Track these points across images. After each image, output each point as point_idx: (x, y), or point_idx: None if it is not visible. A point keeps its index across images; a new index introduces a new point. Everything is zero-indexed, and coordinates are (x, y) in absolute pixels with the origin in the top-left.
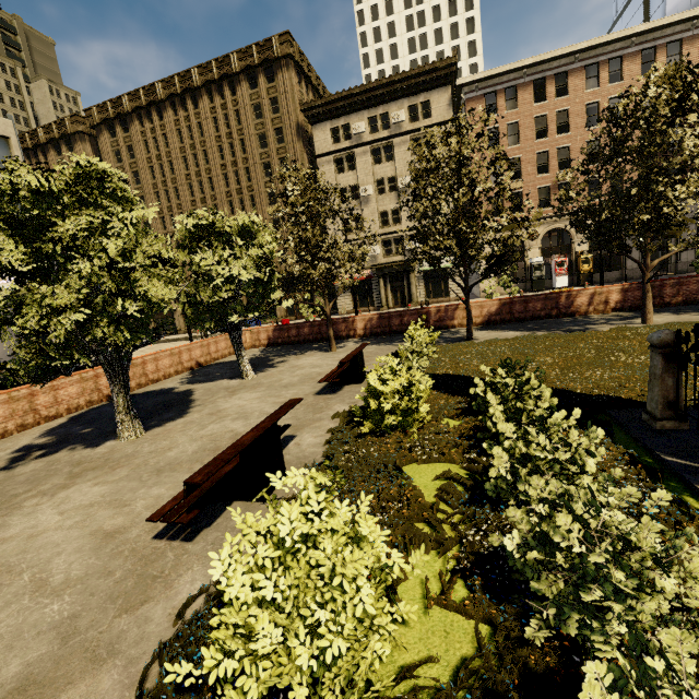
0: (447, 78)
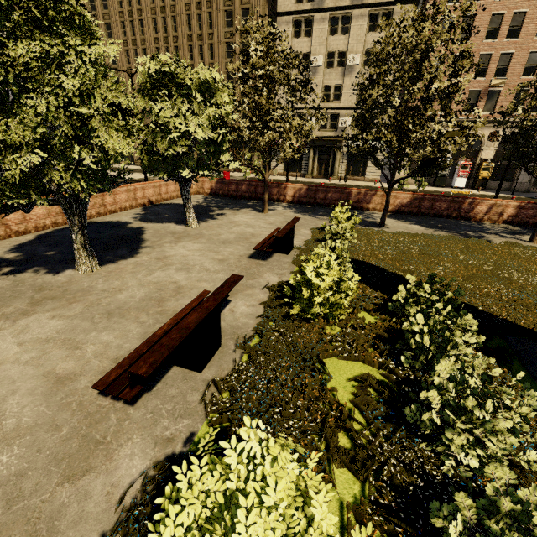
0: None
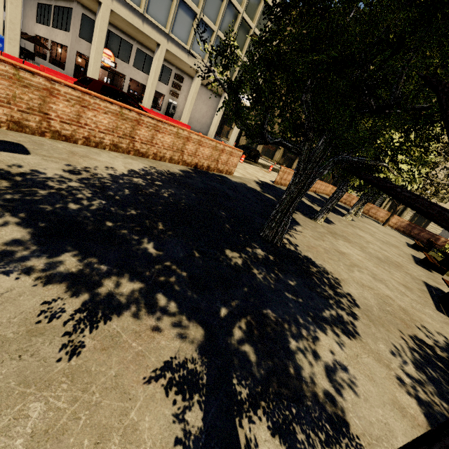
0: None
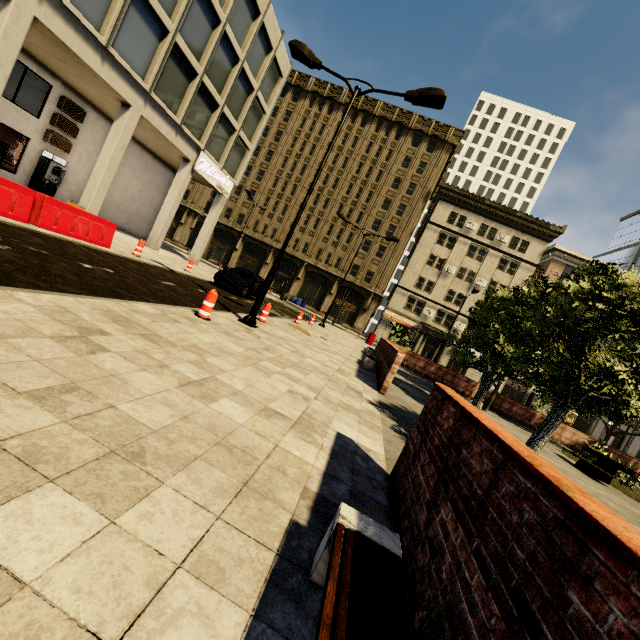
0: (549, 237)
